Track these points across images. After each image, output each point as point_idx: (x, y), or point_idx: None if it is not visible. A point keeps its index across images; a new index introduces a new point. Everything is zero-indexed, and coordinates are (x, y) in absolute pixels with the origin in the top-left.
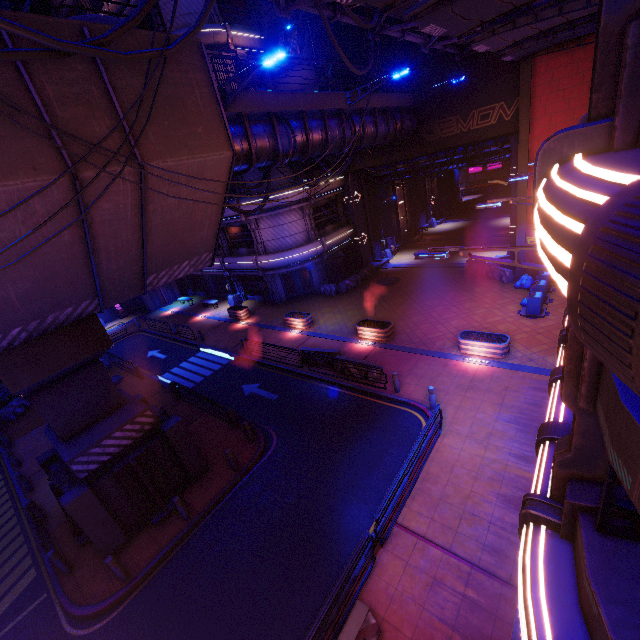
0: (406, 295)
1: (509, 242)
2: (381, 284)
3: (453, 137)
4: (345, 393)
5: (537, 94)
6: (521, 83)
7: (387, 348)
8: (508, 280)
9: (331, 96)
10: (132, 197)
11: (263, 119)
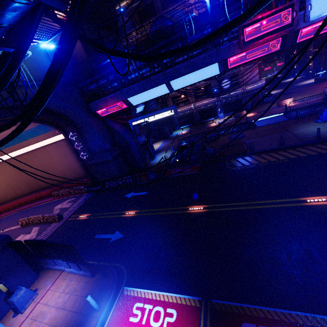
0: (309, 90)
1: (307, 79)
2: (287, 94)
3: None
4: None
5: None
6: None
7: None
8: None
9: None
10: None
11: None
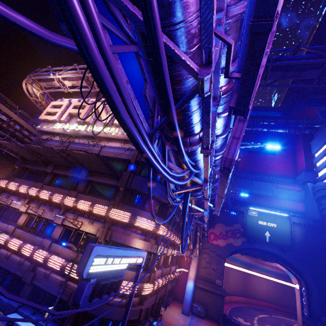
0: None
1: None
2: None
3: None
4: None
5: None
6: None
7: None
8: None
9: None
10: None
11: None
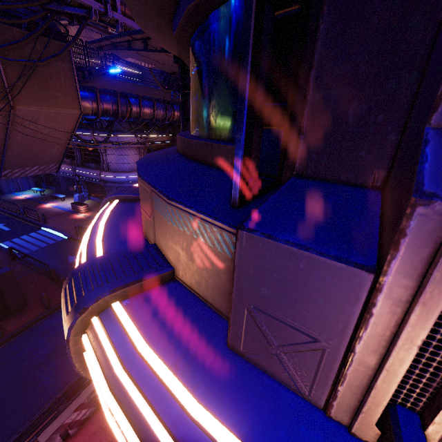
0: None
1: None
2: None
3: None
4: None
5: None
6: None
7: None
8: None
9: (160, 91)
10: (1, 122)
11: (112, 92)
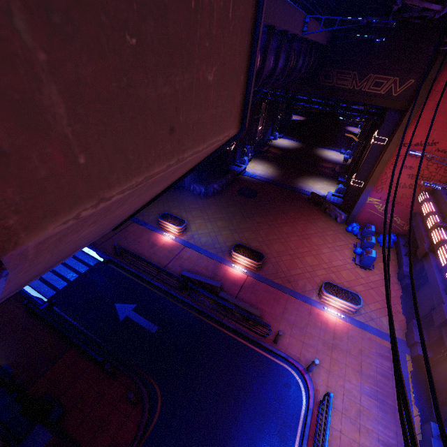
0: (265, 214)
1: (333, 177)
2: (243, 194)
3: (344, 90)
4: (226, 334)
5: (437, 88)
6: (431, 72)
7: (259, 280)
8: (341, 221)
9: (297, 14)
10: None
11: None
